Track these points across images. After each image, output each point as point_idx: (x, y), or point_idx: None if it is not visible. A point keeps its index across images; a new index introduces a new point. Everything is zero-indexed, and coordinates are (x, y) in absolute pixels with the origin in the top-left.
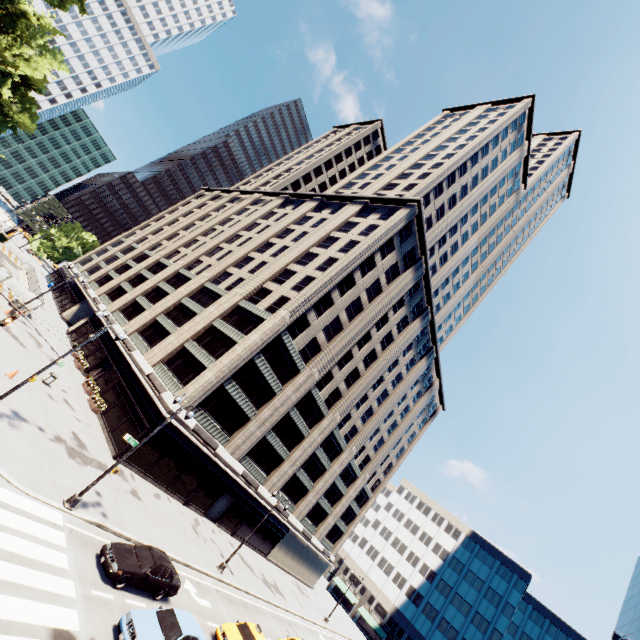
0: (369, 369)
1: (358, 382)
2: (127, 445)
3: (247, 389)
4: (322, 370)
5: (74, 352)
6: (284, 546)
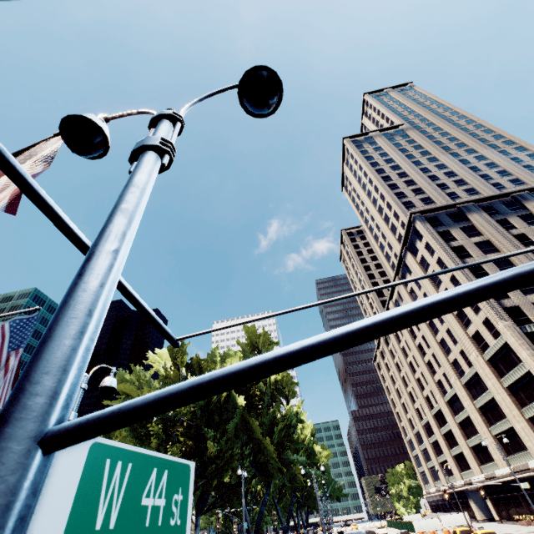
0: None
1: None
2: None
3: None
4: None
5: (523, 522)
6: None
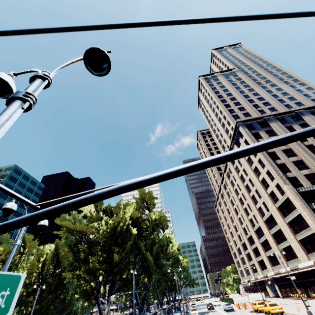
0: None
1: None
2: None
3: None
4: None
5: (294, 297)
6: None
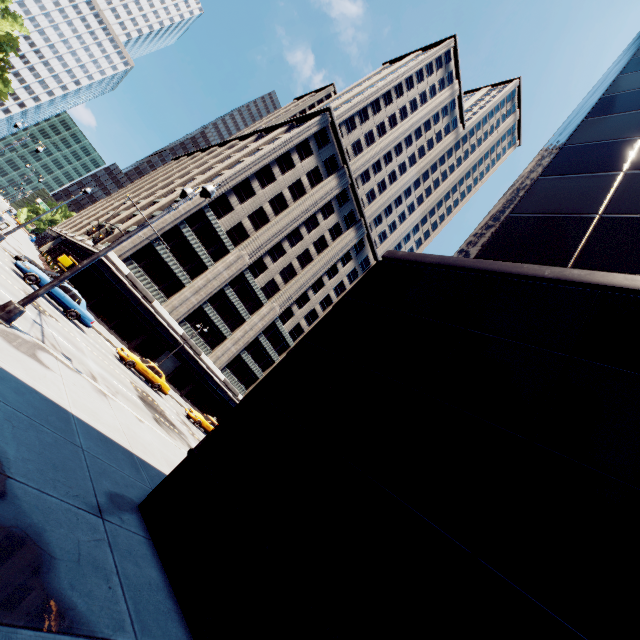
0: (305, 268)
1: (295, 278)
2: None
3: (178, 257)
4: (252, 255)
5: (41, 255)
6: None
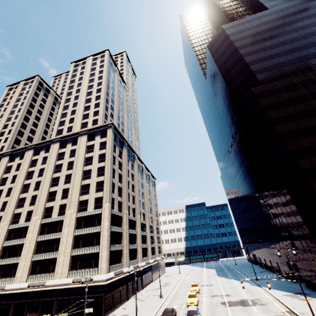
0: (135, 191)
1: (136, 199)
2: (103, 309)
3: (115, 242)
4: (127, 208)
5: None
6: (154, 271)
